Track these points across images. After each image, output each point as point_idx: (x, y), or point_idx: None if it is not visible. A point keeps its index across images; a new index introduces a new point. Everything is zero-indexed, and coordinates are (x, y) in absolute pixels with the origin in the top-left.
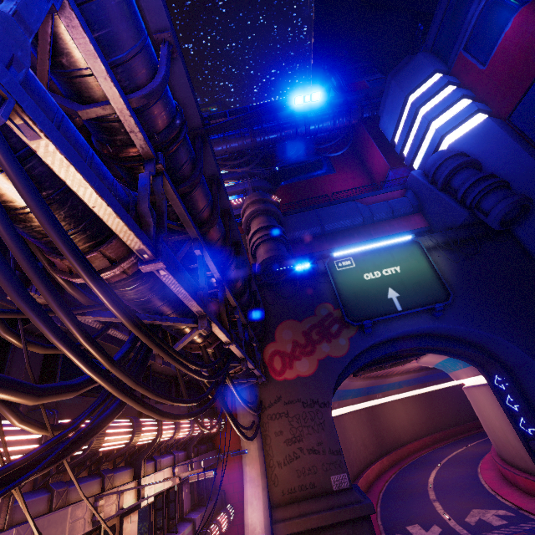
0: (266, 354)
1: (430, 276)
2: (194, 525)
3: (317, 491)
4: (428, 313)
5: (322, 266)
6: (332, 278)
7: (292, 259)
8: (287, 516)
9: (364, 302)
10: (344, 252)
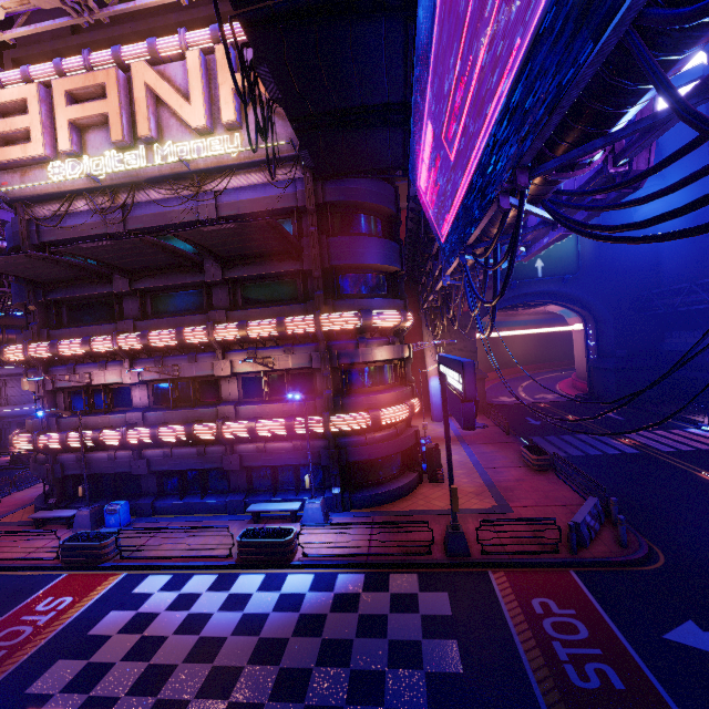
0: None
1: (572, 253)
2: None
3: None
4: (559, 281)
5: None
6: None
7: None
8: None
9: (517, 267)
10: None
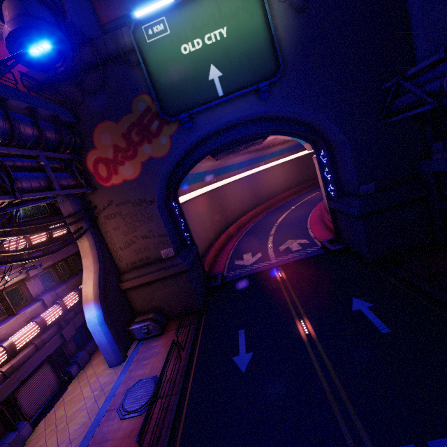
0: (89, 163)
1: (263, 39)
2: (43, 301)
3: (151, 260)
4: (255, 96)
5: (129, 37)
6: (142, 57)
7: (53, 33)
8: (130, 277)
9: (181, 89)
10: (151, 9)
